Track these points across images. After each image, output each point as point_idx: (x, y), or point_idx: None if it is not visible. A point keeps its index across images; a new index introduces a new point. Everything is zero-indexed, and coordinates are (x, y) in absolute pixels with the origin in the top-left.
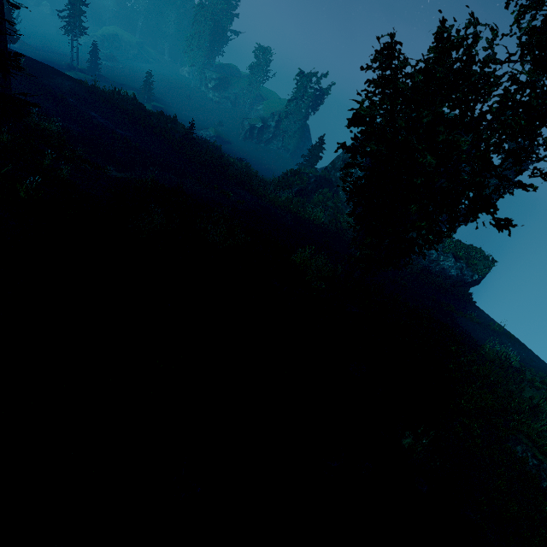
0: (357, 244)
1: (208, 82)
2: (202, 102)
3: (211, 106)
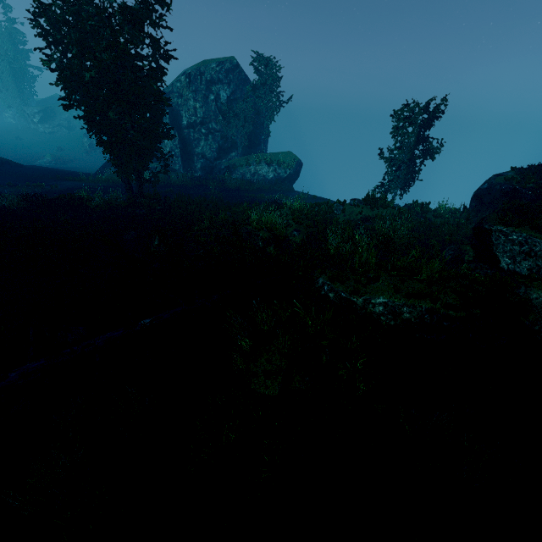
0: (118, 164)
1: (32, 118)
2: (35, 138)
3: (47, 138)
